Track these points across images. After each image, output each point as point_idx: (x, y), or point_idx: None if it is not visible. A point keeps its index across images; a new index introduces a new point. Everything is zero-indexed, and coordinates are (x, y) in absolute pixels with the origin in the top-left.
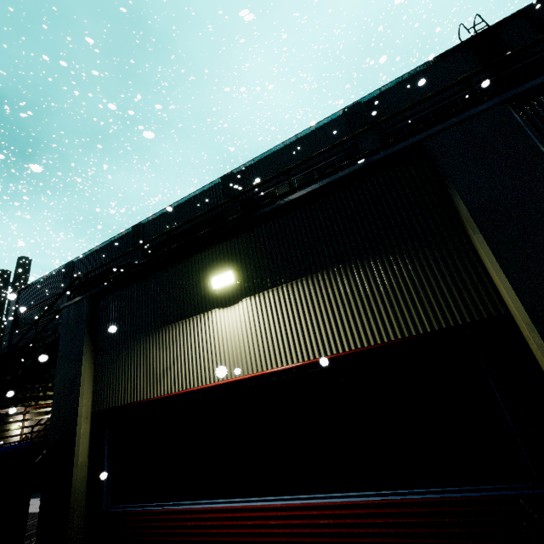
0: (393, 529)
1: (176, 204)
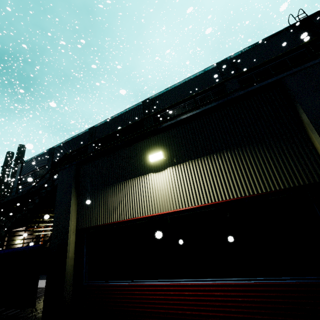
0: (259, 299)
1: (115, 116)
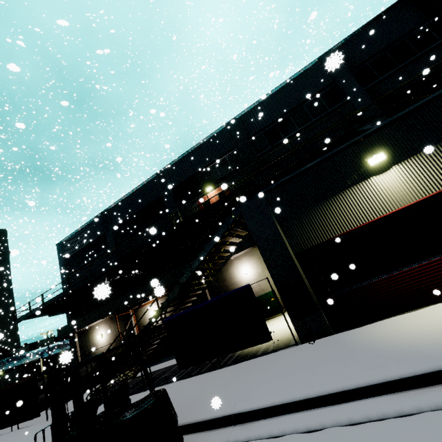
0: None
1: (191, 150)
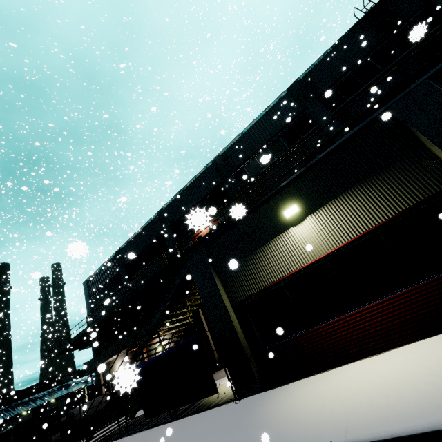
0: (436, 291)
1: (184, 188)
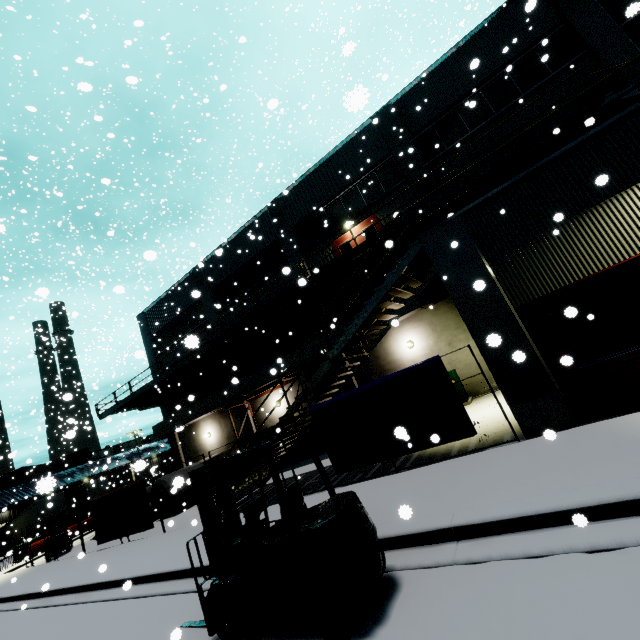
0: None
1: (318, 164)
